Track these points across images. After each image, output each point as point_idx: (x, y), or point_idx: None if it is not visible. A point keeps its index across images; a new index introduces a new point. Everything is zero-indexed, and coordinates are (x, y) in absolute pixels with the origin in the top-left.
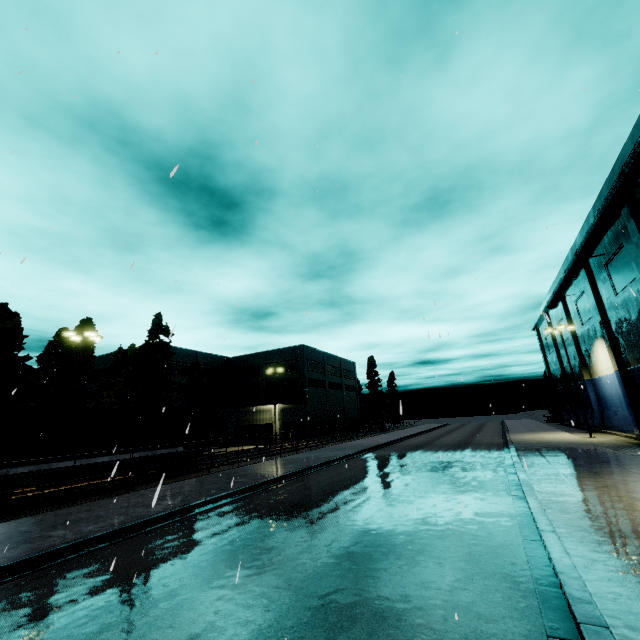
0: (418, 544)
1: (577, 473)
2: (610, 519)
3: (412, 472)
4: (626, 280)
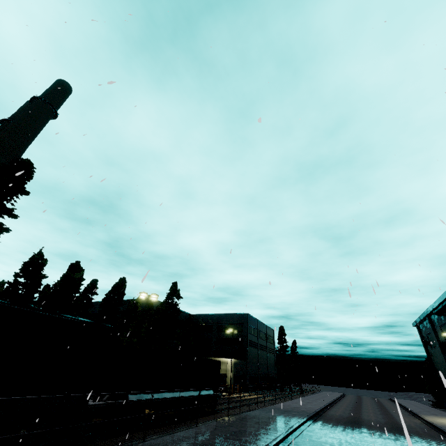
0: None
1: None
2: None
3: (390, 441)
4: None
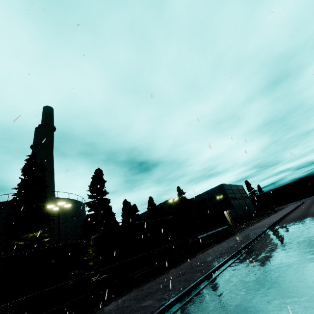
0: None
1: None
2: None
3: None
4: None
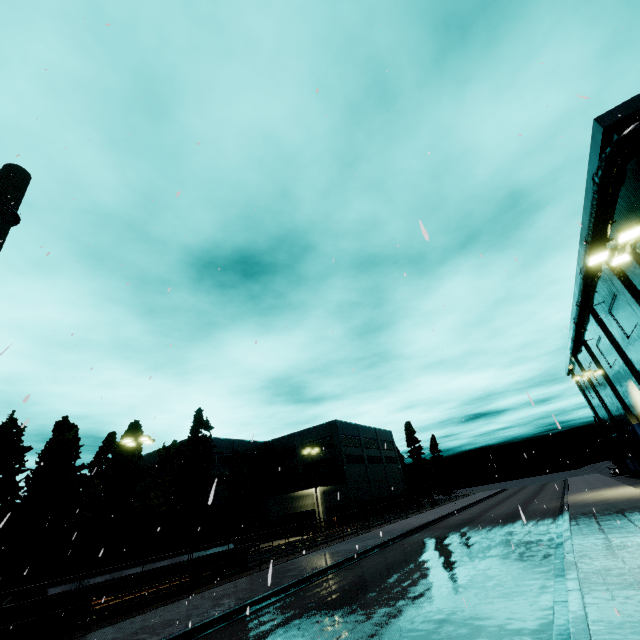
0: (460, 615)
1: (622, 532)
2: (634, 574)
3: (461, 548)
4: (631, 324)
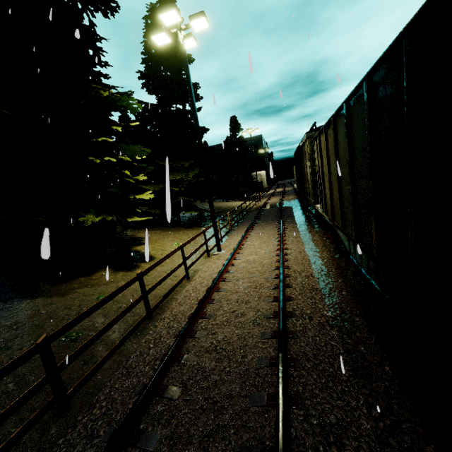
0: None
1: None
2: None
3: None
4: None
